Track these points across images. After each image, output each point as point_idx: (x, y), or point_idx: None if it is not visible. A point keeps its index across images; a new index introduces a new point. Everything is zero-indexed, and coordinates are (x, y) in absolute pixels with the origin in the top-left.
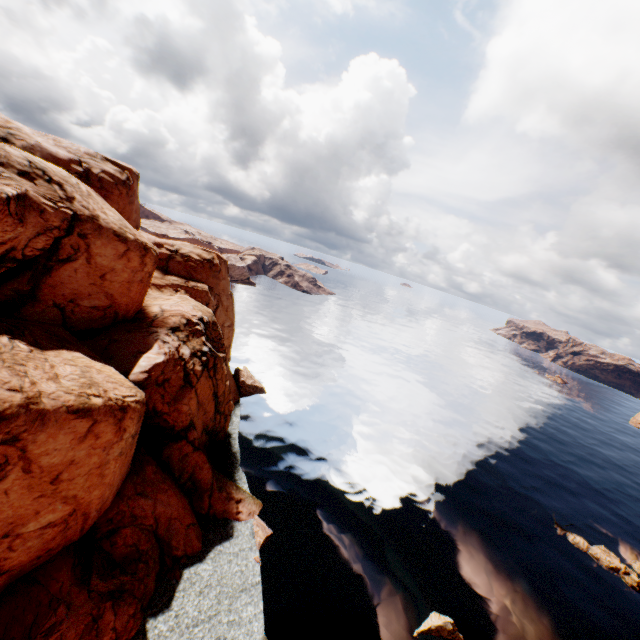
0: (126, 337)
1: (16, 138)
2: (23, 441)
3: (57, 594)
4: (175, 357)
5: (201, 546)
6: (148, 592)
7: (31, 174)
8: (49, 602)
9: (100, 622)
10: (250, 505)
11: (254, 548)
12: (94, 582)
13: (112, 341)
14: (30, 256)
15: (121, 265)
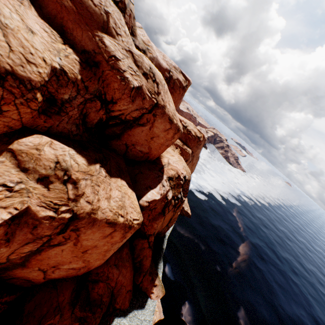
0: (147, 172)
1: (149, 51)
2: (80, 231)
3: (60, 303)
4: (164, 196)
5: (128, 306)
6: None
7: (148, 75)
8: (55, 307)
9: None
10: (159, 290)
11: (151, 322)
12: (76, 309)
13: (140, 172)
14: (127, 119)
15: (163, 135)
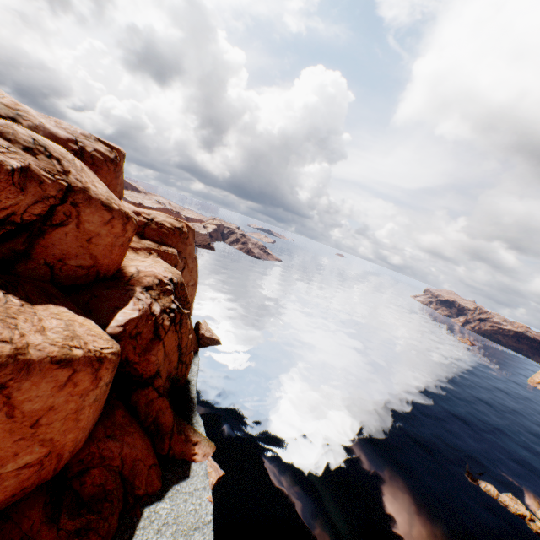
0: (105, 293)
1: (23, 118)
2: (9, 388)
3: (28, 531)
4: (147, 313)
5: (160, 485)
6: (111, 530)
7: (34, 150)
8: (20, 539)
9: None
10: (205, 447)
11: (207, 488)
12: (63, 521)
13: (93, 296)
14: (27, 220)
15: (106, 231)
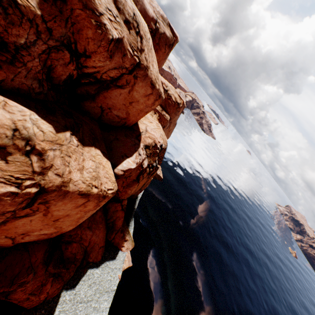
0: (123, 139)
1: None
2: (50, 203)
3: (33, 263)
4: (139, 164)
5: (100, 259)
6: (69, 278)
7: (130, 24)
8: (27, 267)
9: (43, 287)
10: (129, 244)
11: (121, 269)
12: (50, 268)
13: (116, 138)
14: (103, 78)
15: (143, 100)
